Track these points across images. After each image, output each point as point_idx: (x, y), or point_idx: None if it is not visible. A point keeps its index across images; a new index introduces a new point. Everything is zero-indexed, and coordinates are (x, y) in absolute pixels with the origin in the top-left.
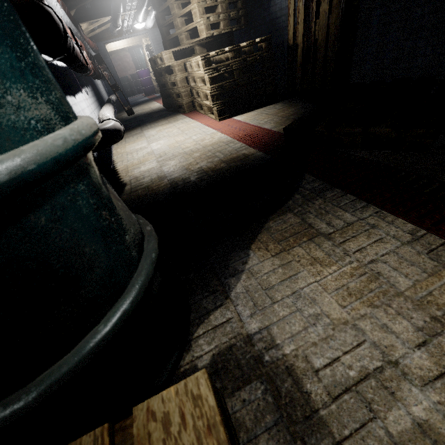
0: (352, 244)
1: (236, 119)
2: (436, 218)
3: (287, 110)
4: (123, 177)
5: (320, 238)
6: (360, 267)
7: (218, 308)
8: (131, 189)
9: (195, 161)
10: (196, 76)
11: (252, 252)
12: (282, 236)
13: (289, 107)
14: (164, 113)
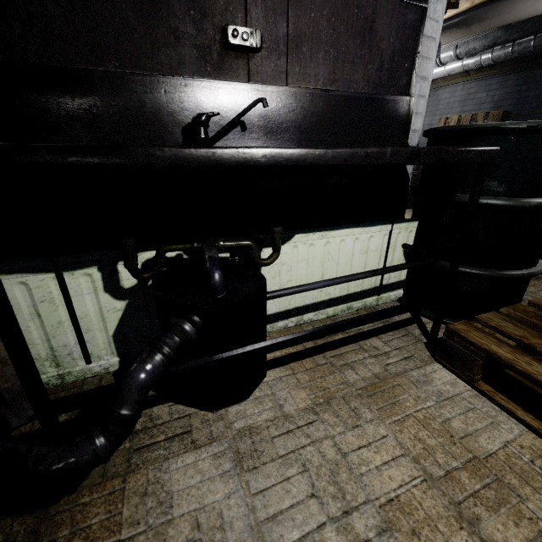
0: None
1: None
2: None
3: None
4: None
5: None
6: None
7: None
8: None
9: None
10: None
11: None
12: None
13: None
14: None
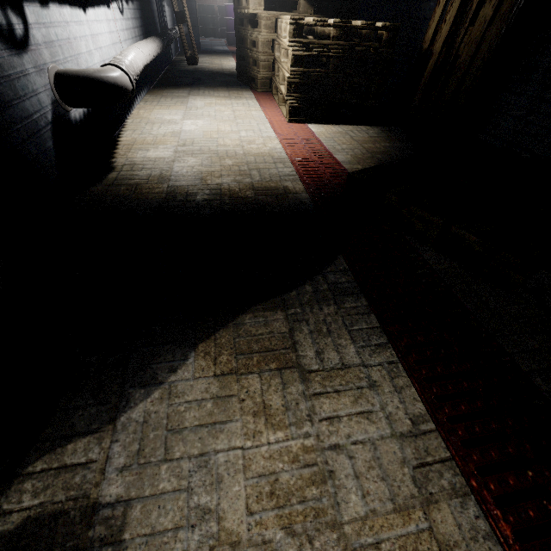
0: (327, 403)
1: (310, 129)
2: (460, 410)
3: (380, 142)
4: (118, 156)
5: (293, 374)
6: (314, 450)
7: (89, 434)
8: (115, 180)
9: (219, 171)
10: (282, 44)
11: (194, 355)
12: (248, 347)
13: (385, 139)
14: (232, 80)
